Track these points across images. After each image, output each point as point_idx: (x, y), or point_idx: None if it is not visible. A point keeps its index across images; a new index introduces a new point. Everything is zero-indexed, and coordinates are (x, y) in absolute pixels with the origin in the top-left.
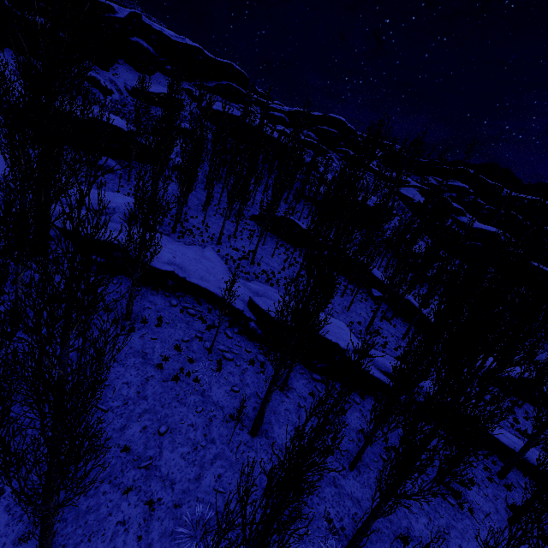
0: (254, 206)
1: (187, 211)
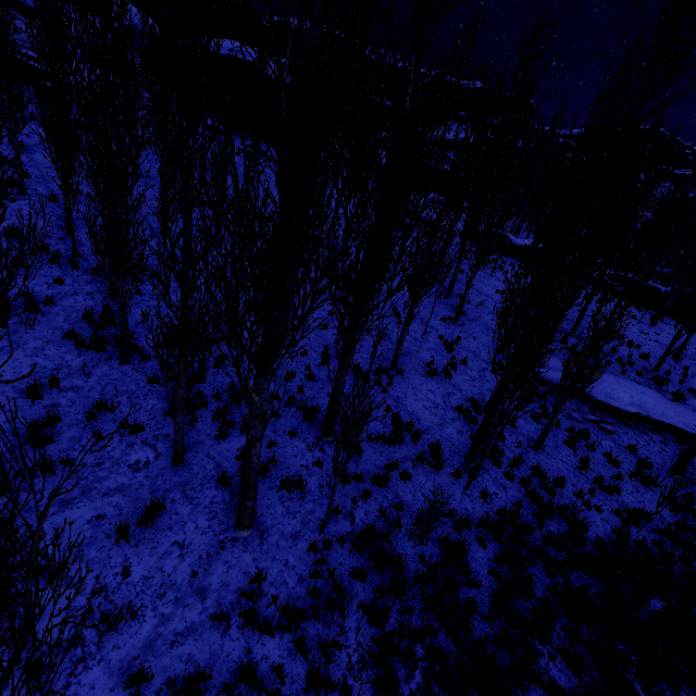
0: None
1: None
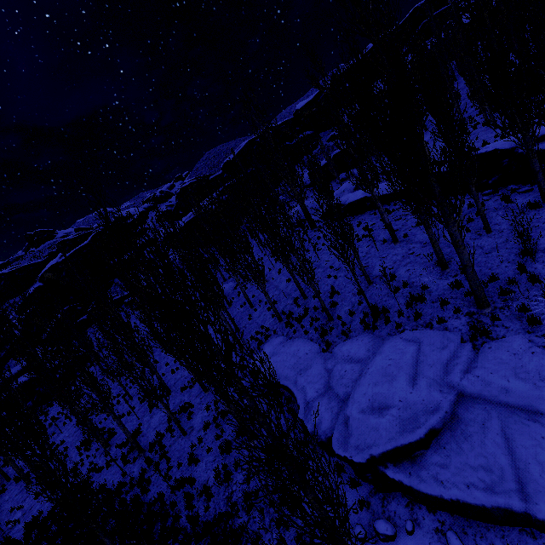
0: None
1: None
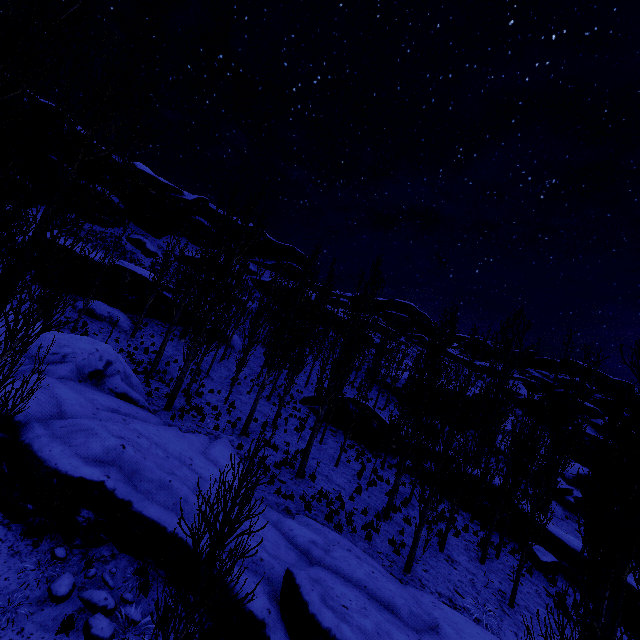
0: (309, 387)
1: (205, 383)
